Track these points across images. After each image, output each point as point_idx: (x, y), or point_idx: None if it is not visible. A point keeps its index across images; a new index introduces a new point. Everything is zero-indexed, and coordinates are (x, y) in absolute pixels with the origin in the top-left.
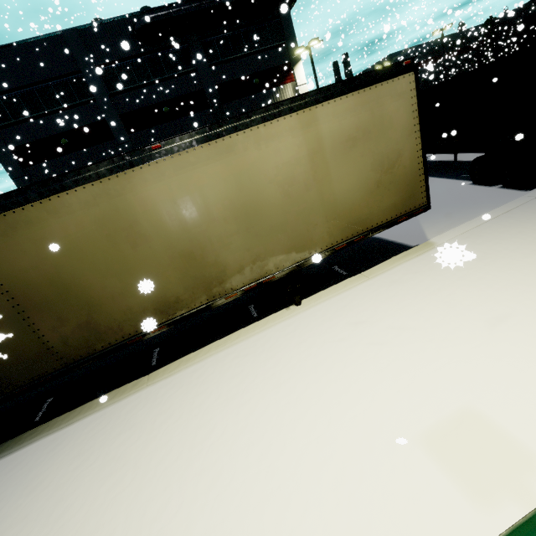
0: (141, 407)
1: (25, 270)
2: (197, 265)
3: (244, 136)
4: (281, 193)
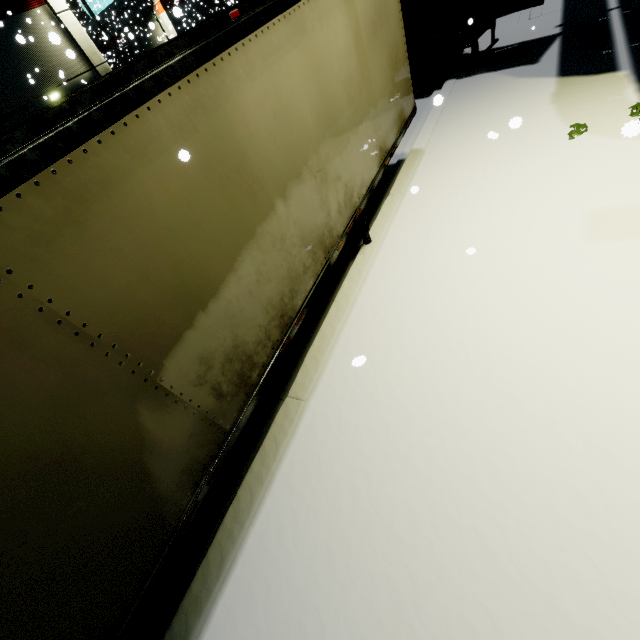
0: (336, 414)
1: (129, 289)
2: (309, 213)
3: (309, 7)
4: (347, 97)
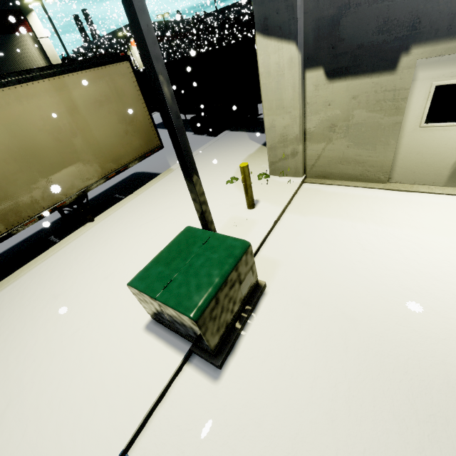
0: None
1: None
2: None
3: (4, 93)
4: (53, 139)
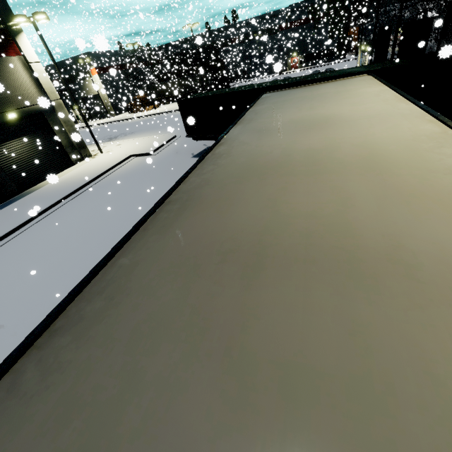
0: None
1: None
2: None
3: None
4: None
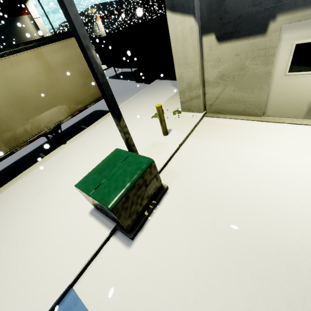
0: None
1: None
2: None
3: (2, 61)
4: (36, 90)
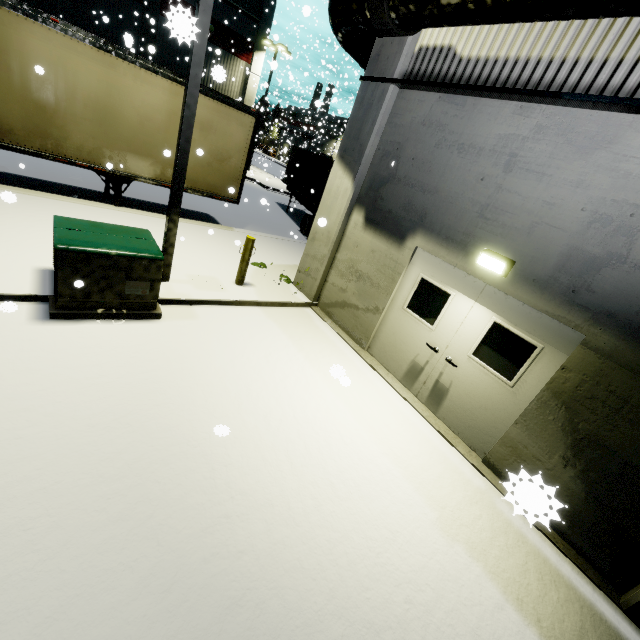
0: None
1: None
2: (44, 119)
3: (128, 66)
4: (138, 121)
